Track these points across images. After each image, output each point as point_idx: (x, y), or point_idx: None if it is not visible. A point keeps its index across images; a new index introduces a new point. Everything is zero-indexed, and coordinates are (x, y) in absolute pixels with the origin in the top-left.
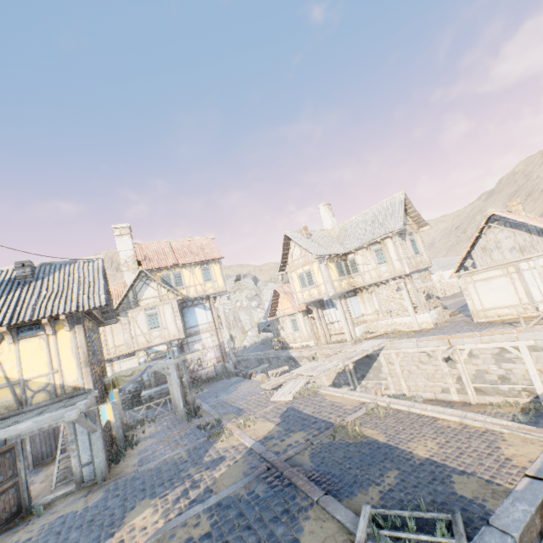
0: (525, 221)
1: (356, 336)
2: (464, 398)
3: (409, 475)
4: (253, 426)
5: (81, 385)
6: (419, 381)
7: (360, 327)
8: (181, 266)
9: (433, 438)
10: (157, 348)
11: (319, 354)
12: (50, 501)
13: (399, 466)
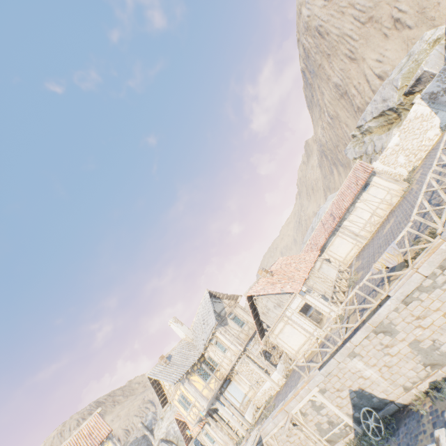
0: (263, 293)
1: (250, 422)
2: None
3: None
4: None
5: None
6: None
7: (248, 410)
8: None
9: None
10: None
11: None
12: None
13: None
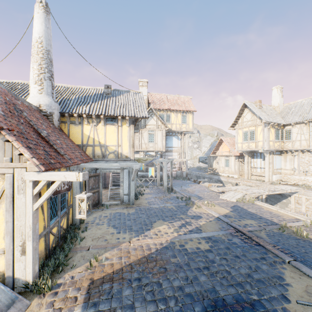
0: None
1: (272, 180)
2: None
3: None
4: (213, 207)
5: (129, 156)
6: None
7: (277, 175)
8: (171, 111)
9: None
10: (150, 153)
11: (241, 183)
12: (109, 204)
13: None
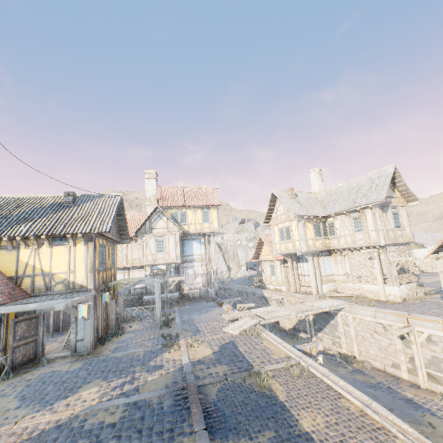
0: None
1: (323, 292)
2: (414, 379)
3: (281, 442)
4: (197, 347)
5: (85, 285)
6: (371, 349)
7: (328, 284)
8: (186, 207)
9: (326, 414)
10: (159, 266)
11: (286, 299)
12: (54, 358)
13: (278, 429)
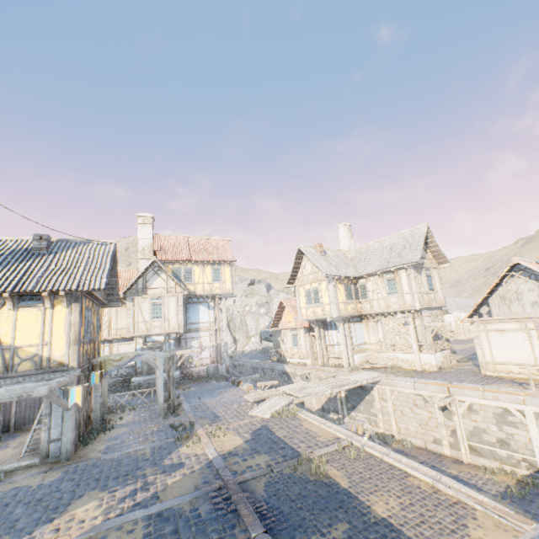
0: None
1: (354, 364)
2: (456, 454)
3: (358, 533)
4: (222, 437)
5: (66, 362)
6: (411, 425)
7: (360, 355)
8: (193, 262)
9: (398, 496)
10: (155, 337)
11: (313, 374)
12: (13, 470)
13: (351, 519)
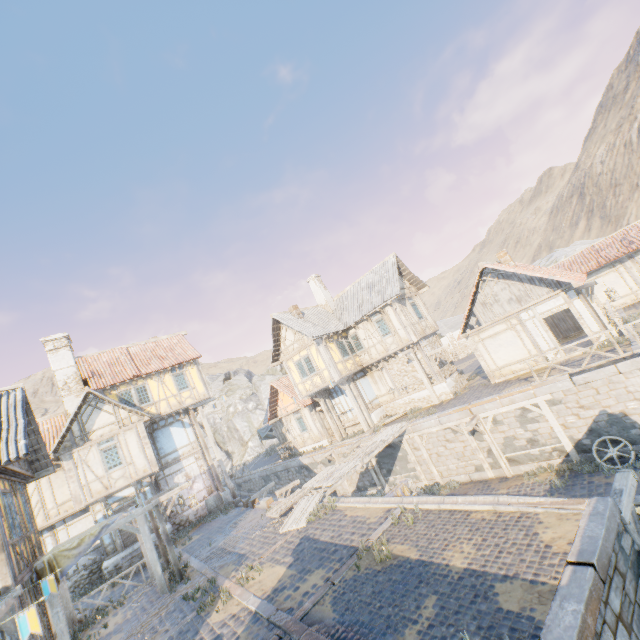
0: (515, 270)
1: (374, 423)
2: (499, 473)
3: (449, 598)
4: (258, 577)
5: None
6: (450, 463)
7: (376, 411)
8: (144, 377)
9: (469, 538)
10: (121, 493)
11: (335, 454)
12: None
13: (436, 588)
